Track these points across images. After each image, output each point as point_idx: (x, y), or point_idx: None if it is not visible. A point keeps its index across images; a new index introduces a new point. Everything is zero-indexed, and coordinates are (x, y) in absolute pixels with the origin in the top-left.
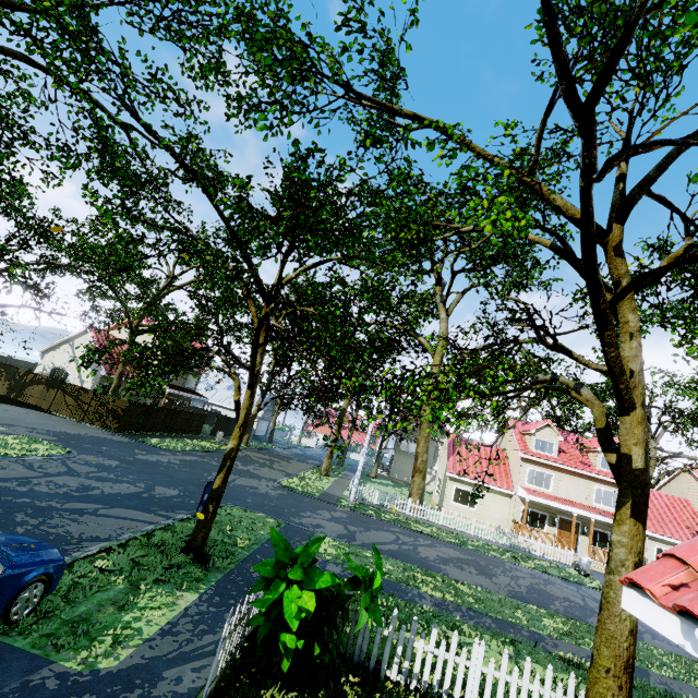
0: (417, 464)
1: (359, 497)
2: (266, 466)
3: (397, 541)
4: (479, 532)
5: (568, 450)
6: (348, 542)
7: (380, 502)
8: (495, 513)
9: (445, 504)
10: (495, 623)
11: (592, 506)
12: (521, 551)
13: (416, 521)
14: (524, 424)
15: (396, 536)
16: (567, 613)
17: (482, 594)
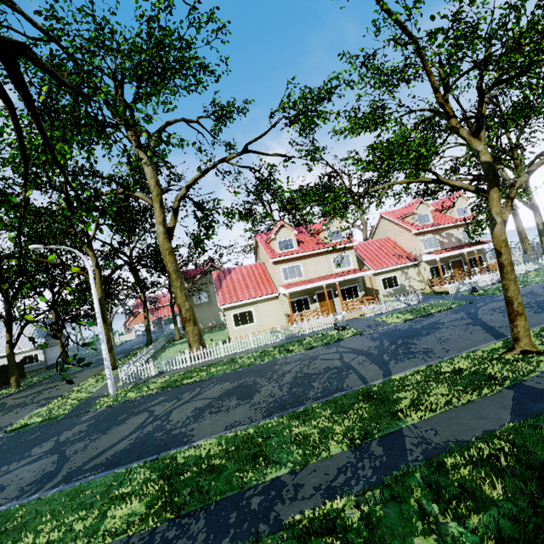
0: (182, 315)
1: (134, 379)
2: (19, 406)
3: (144, 423)
4: (258, 343)
5: (305, 240)
6: (30, 496)
7: (158, 371)
8: (272, 316)
9: (230, 333)
10: (209, 523)
11: (335, 273)
12: (295, 337)
13: (193, 371)
14: (268, 235)
15: (150, 412)
16: (325, 391)
17: (218, 453)
